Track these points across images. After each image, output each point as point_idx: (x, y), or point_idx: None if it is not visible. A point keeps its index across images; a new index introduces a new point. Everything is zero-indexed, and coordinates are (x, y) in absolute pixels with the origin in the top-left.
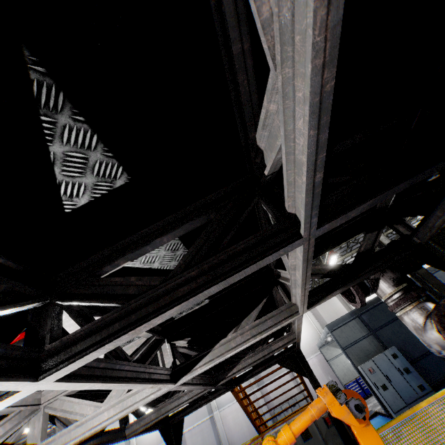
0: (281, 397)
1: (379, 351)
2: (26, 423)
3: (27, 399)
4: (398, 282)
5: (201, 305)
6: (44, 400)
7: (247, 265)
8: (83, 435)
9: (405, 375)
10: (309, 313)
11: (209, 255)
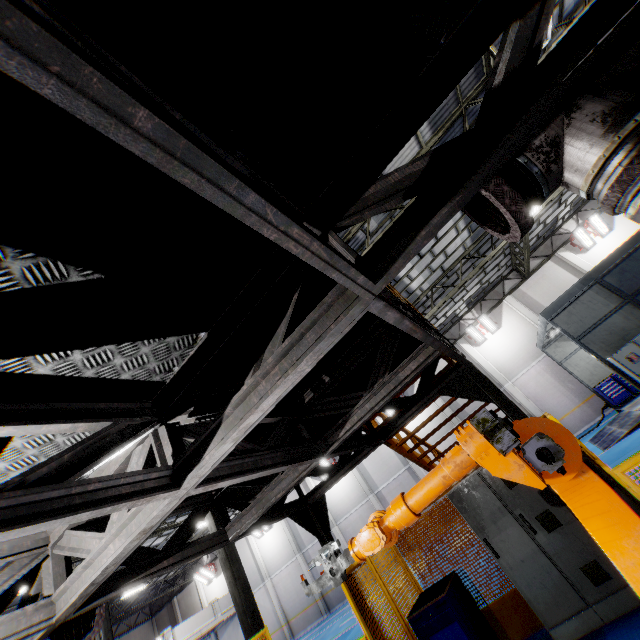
0: None
1: None
2: (41, 570)
3: (22, 544)
4: (617, 118)
5: (198, 346)
6: (53, 539)
7: None
8: (90, 580)
9: None
10: (516, 306)
11: None
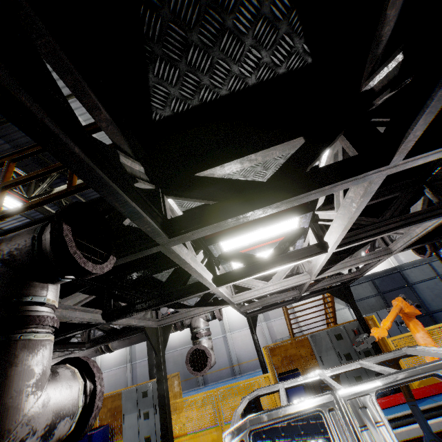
0: (283, 332)
1: (382, 308)
2: None
3: None
4: None
5: None
6: None
7: (426, 220)
8: (261, 295)
9: (400, 326)
10: None
11: (403, 213)
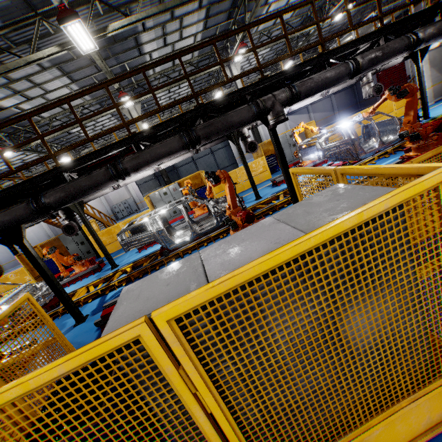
0: (118, 199)
1: (157, 187)
2: None
3: None
4: (63, 215)
5: None
6: None
7: None
8: None
9: None
10: None
11: None
